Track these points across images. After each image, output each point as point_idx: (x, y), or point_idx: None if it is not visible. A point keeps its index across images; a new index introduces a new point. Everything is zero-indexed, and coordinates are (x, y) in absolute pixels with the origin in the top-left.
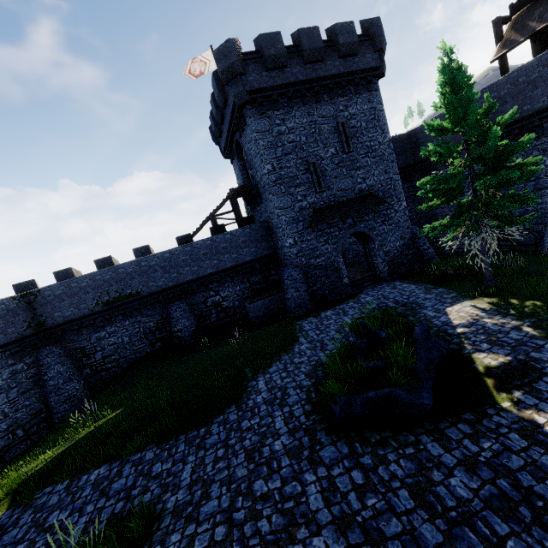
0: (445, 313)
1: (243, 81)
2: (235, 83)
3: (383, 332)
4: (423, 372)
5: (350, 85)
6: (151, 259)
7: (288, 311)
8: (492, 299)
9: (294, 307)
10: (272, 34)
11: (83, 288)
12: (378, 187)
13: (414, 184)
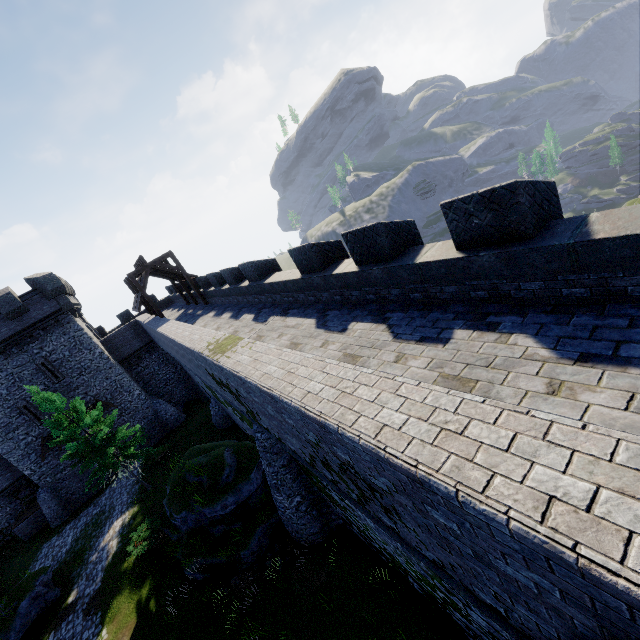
0: (109, 530)
1: None
2: None
3: (3, 613)
4: (14, 637)
5: (38, 330)
6: None
7: (49, 523)
8: (138, 508)
9: (50, 521)
10: None
11: None
12: (104, 393)
13: (162, 352)
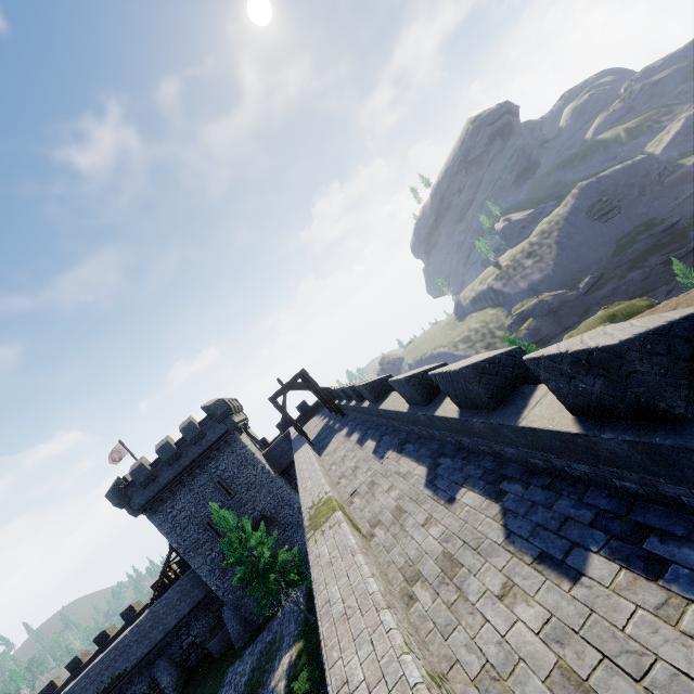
0: (278, 666)
1: (132, 505)
2: (127, 508)
3: None
4: None
5: (213, 450)
6: (125, 639)
7: (233, 643)
8: (303, 644)
9: (234, 642)
10: (138, 468)
11: (82, 689)
12: (268, 507)
13: None
